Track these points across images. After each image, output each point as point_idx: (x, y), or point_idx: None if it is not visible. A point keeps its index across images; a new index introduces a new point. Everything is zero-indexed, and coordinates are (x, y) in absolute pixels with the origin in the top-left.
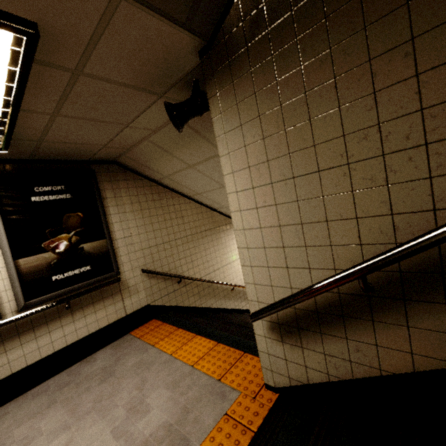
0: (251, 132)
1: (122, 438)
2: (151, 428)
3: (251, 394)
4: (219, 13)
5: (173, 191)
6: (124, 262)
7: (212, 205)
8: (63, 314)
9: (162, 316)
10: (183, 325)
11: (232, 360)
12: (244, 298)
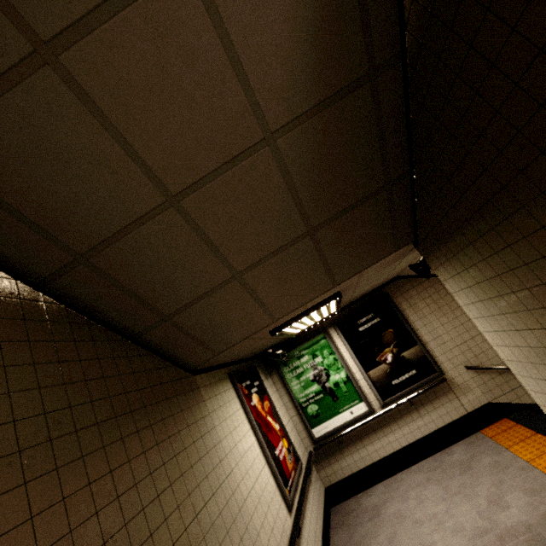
0: (470, 295)
1: (487, 521)
2: (511, 521)
3: None
4: (412, 230)
5: None
6: (443, 362)
7: None
8: (410, 410)
9: (514, 415)
10: (543, 430)
11: None
12: None
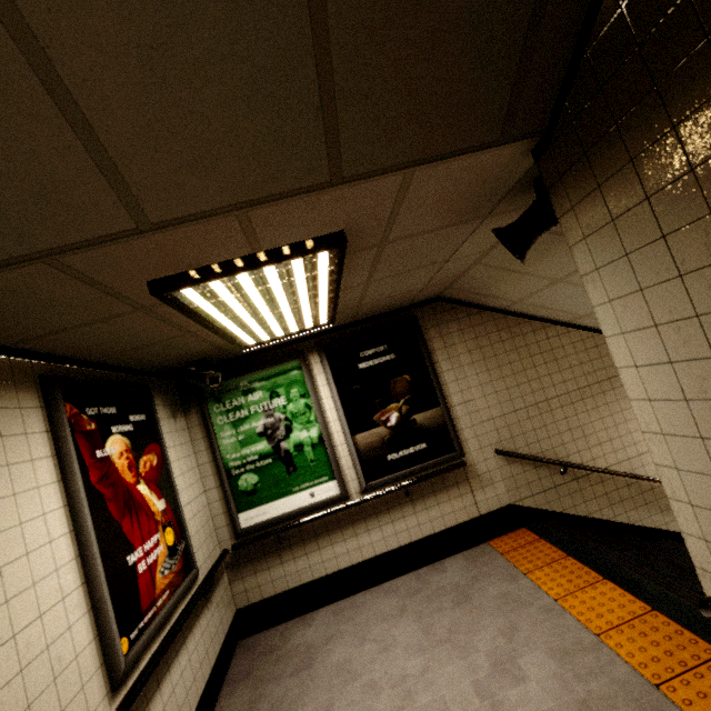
0: (649, 266)
1: (488, 701)
2: (528, 708)
3: None
4: (557, 88)
5: (532, 319)
6: (468, 438)
7: None
8: (402, 502)
9: (536, 525)
10: (577, 553)
11: (688, 658)
12: None
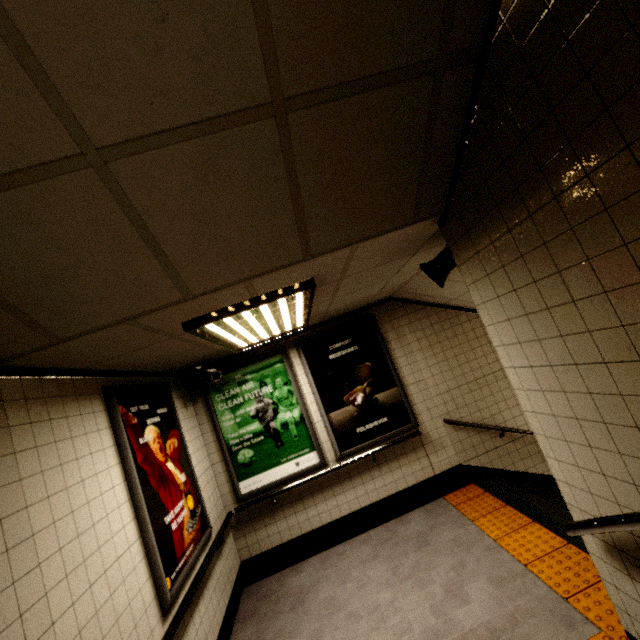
0: (510, 306)
1: (441, 619)
2: (471, 622)
3: (619, 639)
4: (446, 191)
5: (468, 311)
6: (421, 411)
7: None
8: (371, 467)
9: (482, 480)
10: (513, 502)
11: (590, 577)
12: None
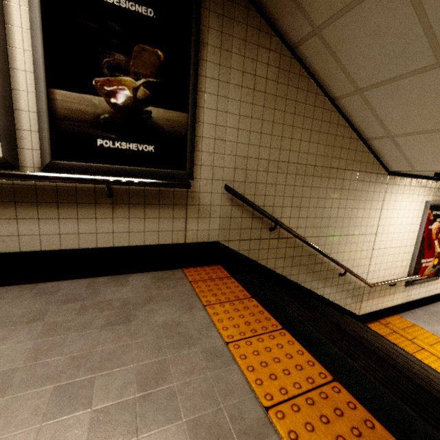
0: None
1: None
2: None
3: None
4: None
5: (312, 78)
6: (204, 163)
7: (365, 129)
8: (100, 202)
9: (232, 265)
10: (261, 296)
11: None
12: (352, 294)
